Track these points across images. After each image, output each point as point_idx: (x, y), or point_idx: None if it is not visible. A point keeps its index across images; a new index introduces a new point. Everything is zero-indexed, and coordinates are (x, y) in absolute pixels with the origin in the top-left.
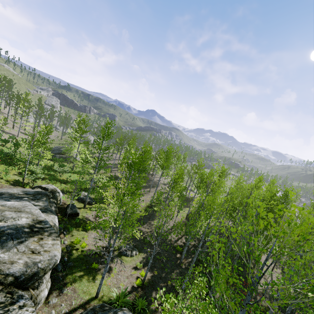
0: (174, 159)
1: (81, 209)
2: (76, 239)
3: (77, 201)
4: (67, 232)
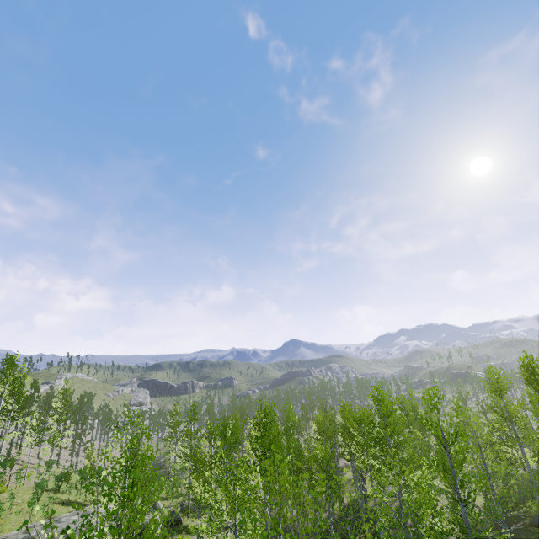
0: (315, 413)
1: (185, 518)
2: (178, 536)
3: (181, 512)
4: (171, 536)
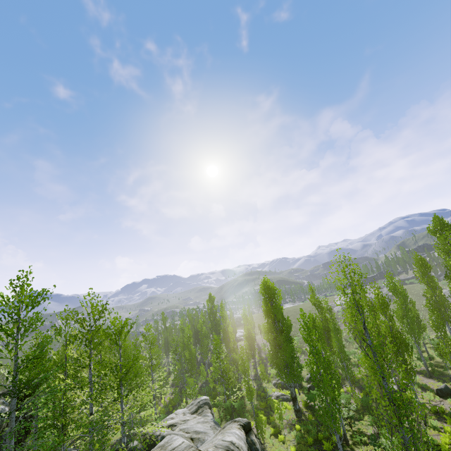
0: None
1: None
2: None
3: None
4: None
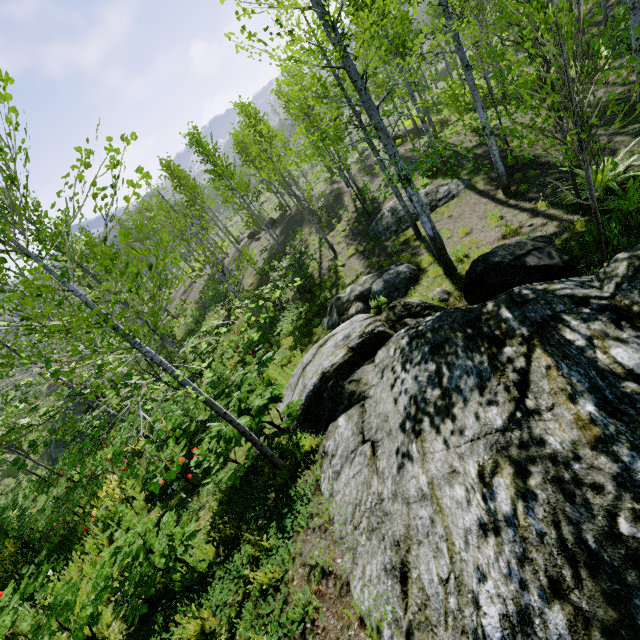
0: None
1: None
2: None
3: None
4: None
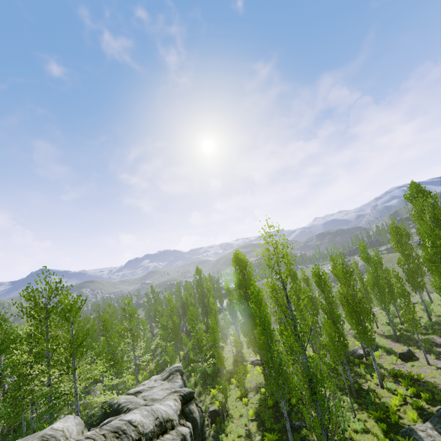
0: None
1: None
2: None
3: None
4: None
